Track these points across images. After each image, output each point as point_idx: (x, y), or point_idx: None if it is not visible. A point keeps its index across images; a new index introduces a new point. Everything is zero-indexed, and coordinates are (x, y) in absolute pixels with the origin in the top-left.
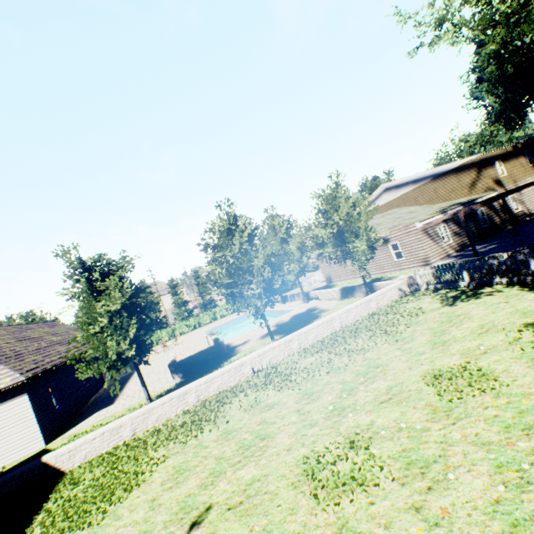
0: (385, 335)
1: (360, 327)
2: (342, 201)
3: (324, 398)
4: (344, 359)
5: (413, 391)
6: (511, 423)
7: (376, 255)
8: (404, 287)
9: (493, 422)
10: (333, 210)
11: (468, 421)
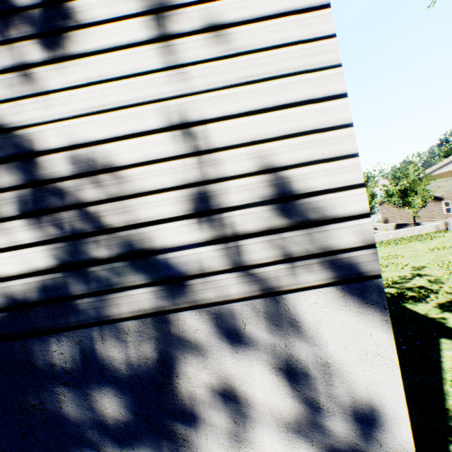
0: (417, 241)
1: (404, 238)
2: (411, 172)
3: (383, 251)
4: (393, 245)
5: (420, 250)
6: (448, 253)
7: (430, 208)
8: (440, 227)
9: (443, 253)
10: (403, 177)
11: (435, 253)
